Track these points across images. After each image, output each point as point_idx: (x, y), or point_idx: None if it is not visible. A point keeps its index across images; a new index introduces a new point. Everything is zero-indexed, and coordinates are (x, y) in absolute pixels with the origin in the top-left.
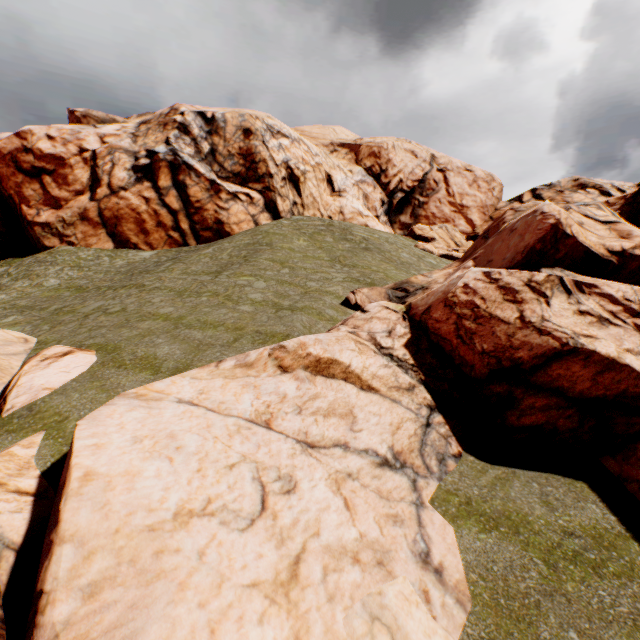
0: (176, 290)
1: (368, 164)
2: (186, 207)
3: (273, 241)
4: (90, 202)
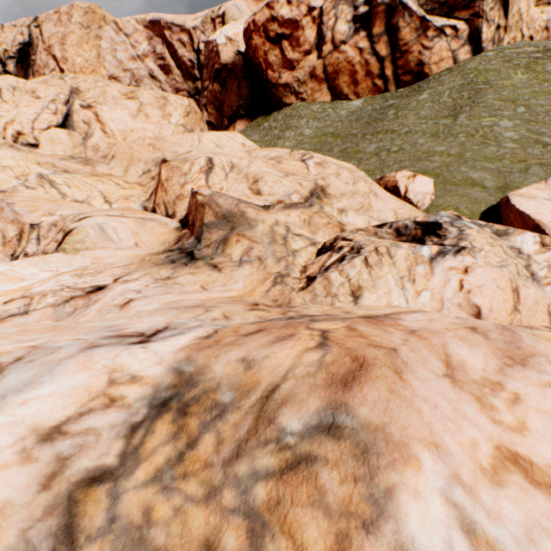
0: (428, 133)
1: None
2: (392, 53)
3: (489, 79)
4: (317, 61)
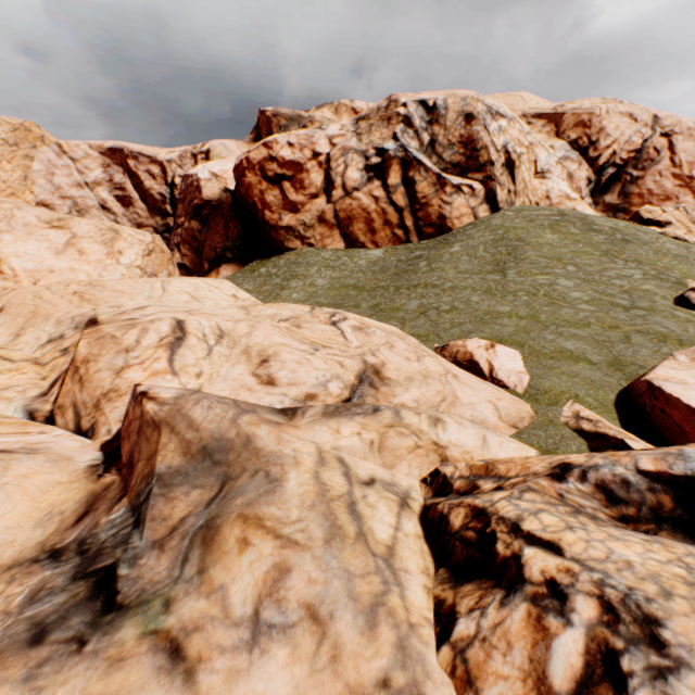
0: (478, 289)
1: (573, 136)
2: (411, 204)
3: (520, 236)
4: (326, 205)
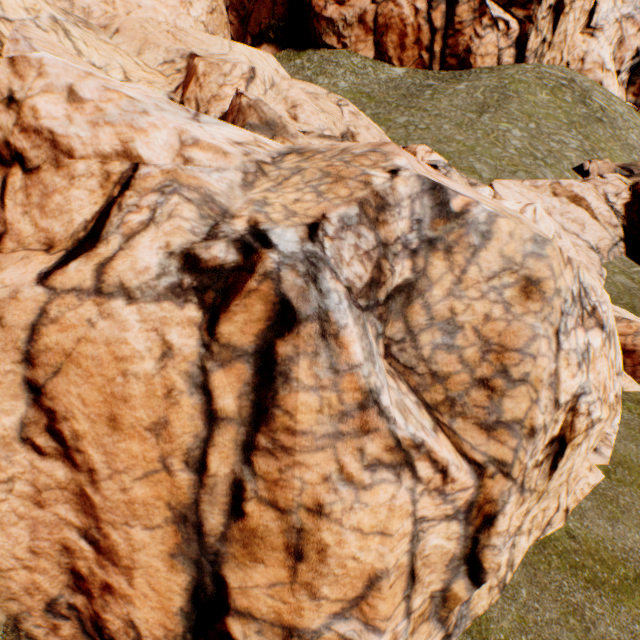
0: (454, 122)
1: None
2: (446, 27)
3: (519, 90)
4: (370, 4)
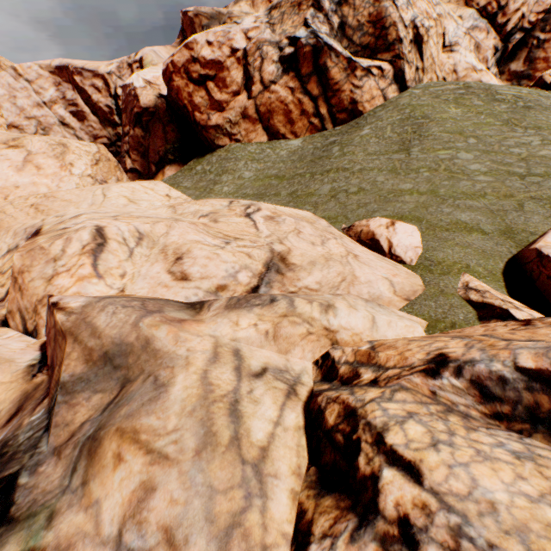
0: (384, 170)
1: (482, 3)
2: (324, 92)
3: (426, 113)
4: (248, 101)
